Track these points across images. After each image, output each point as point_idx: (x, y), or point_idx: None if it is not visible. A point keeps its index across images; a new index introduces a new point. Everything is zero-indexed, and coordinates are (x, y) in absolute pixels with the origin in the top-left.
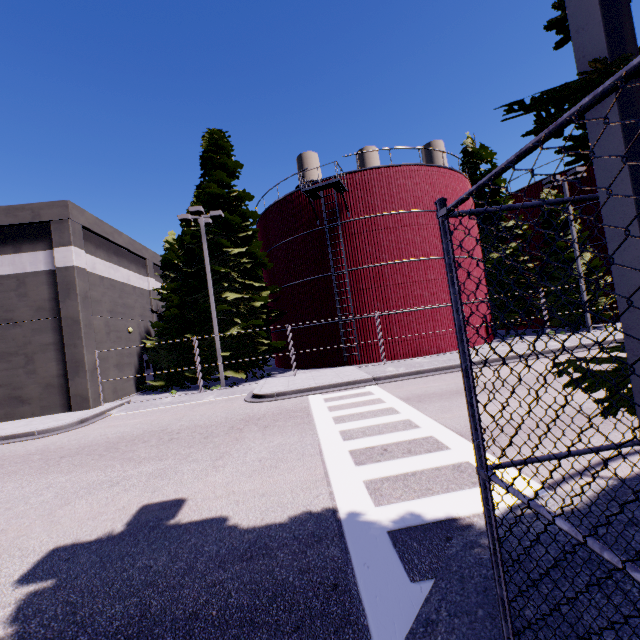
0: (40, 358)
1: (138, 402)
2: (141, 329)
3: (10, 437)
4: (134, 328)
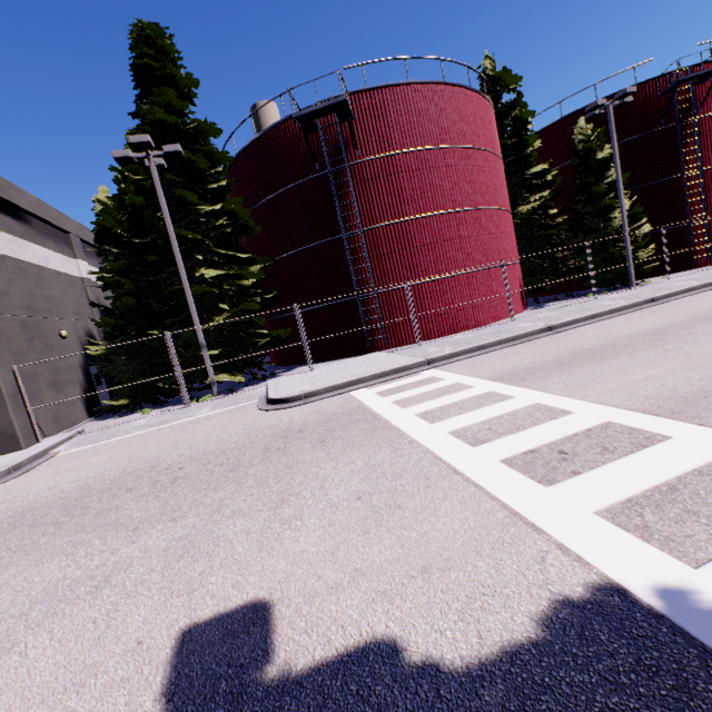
0: None
1: (96, 431)
2: (79, 332)
3: None
4: (69, 331)
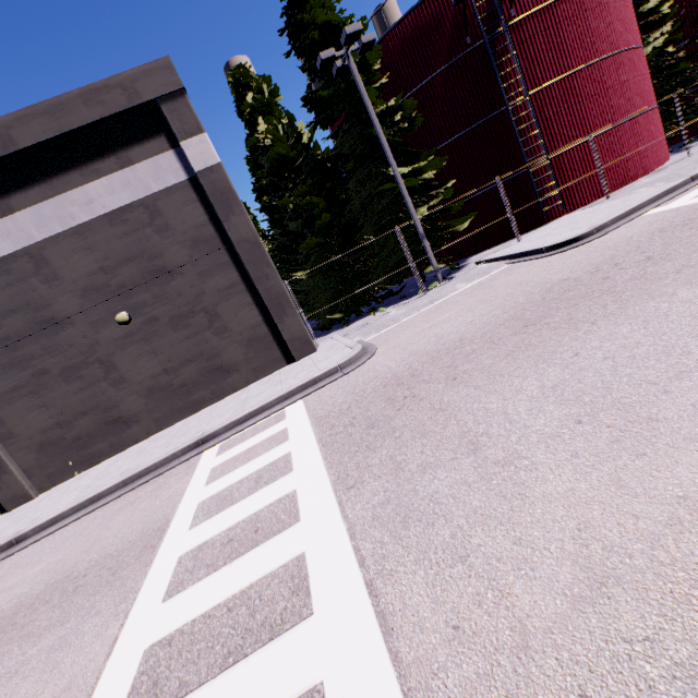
0: (224, 309)
1: (355, 331)
2: None
3: (309, 384)
4: None
